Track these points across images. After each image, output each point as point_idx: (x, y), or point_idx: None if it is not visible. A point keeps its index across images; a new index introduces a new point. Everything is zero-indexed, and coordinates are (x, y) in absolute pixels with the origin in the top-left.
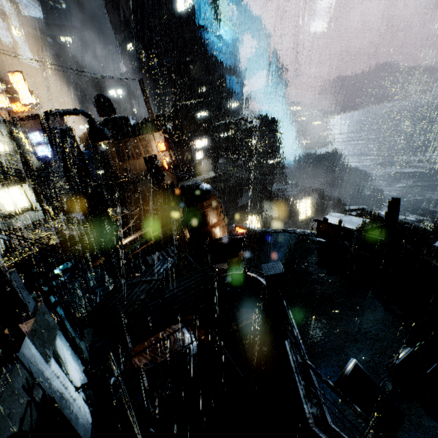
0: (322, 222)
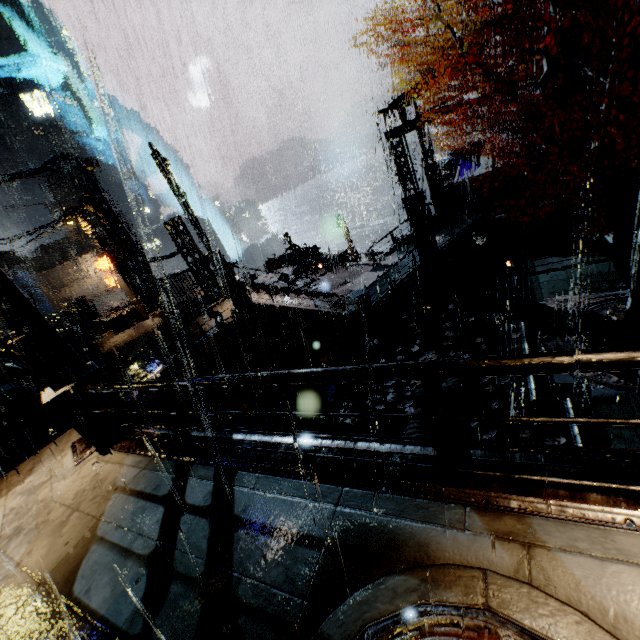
0: (268, 260)
